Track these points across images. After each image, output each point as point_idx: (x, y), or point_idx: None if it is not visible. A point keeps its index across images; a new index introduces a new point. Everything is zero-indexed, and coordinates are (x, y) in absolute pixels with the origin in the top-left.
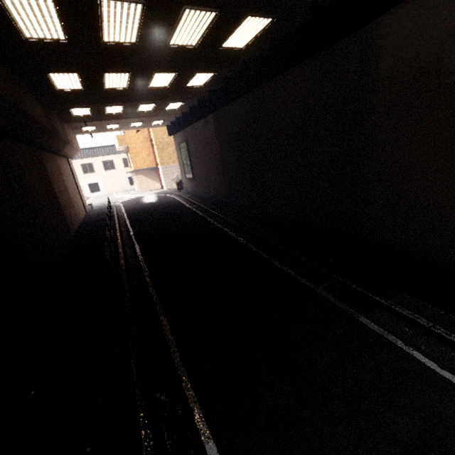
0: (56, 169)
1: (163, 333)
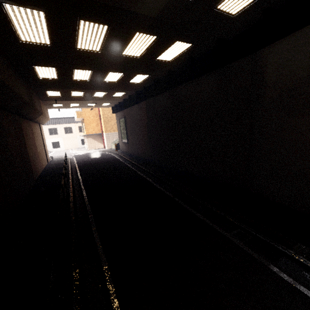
0: (30, 131)
1: (103, 275)
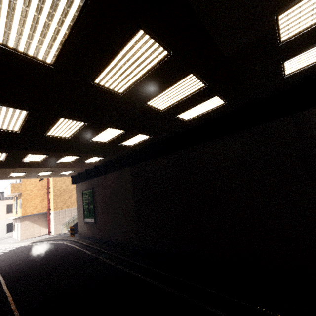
0: None
1: None
